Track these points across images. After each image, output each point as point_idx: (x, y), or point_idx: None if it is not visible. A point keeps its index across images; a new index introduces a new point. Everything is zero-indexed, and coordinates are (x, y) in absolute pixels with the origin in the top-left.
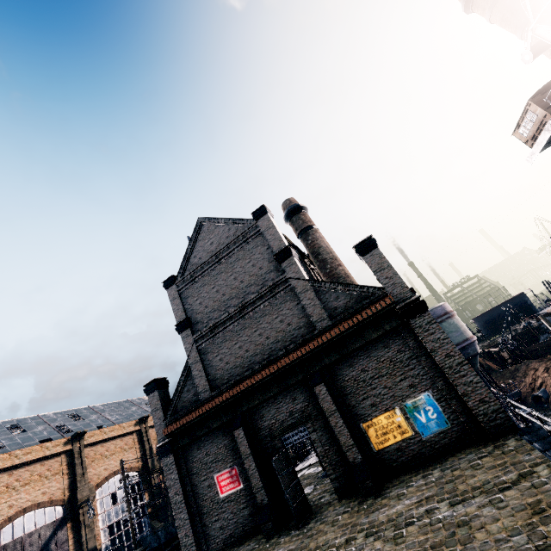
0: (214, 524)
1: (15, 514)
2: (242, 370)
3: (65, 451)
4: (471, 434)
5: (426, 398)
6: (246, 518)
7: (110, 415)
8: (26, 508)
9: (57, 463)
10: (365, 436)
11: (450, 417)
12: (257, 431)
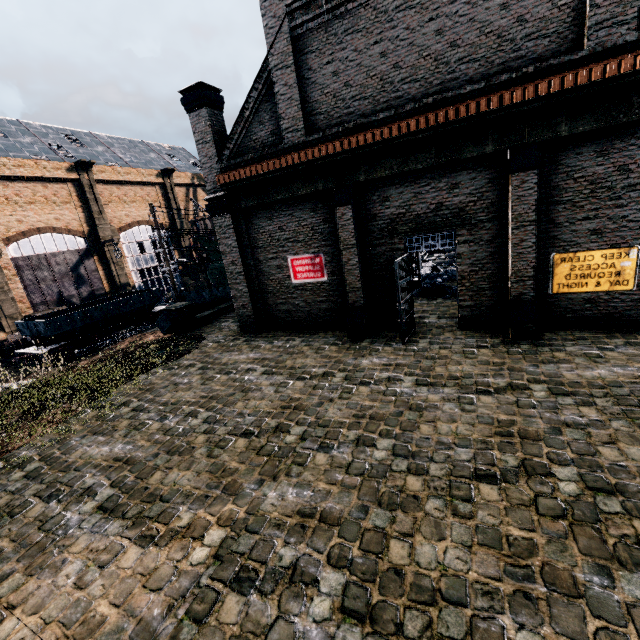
0: (280, 306)
1: (28, 231)
2: (374, 107)
3: (71, 180)
4: None
5: None
6: (323, 312)
7: (122, 154)
8: (39, 228)
9: (64, 191)
10: (547, 272)
11: None
12: (370, 219)
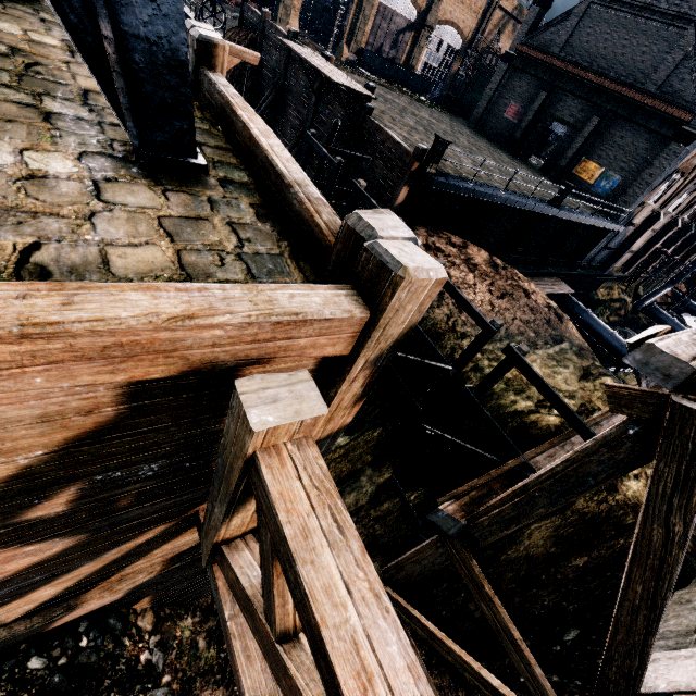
0: (490, 123)
1: None
2: (586, 59)
3: None
4: (604, 207)
5: (617, 179)
6: (503, 136)
7: None
8: None
9: None
10: (578, 163)
11: (609, 195)
12: (550, 105)
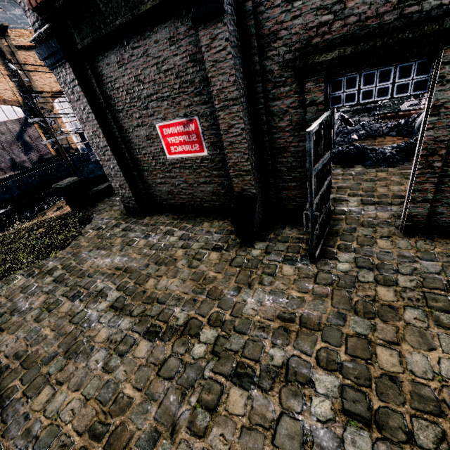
0: (159, 187)
1: None
2: None
3: None
4: None
5: None
6: (207, 195)
7: None
8: None
9: None
10: None
11: None
12: (264, 46)
